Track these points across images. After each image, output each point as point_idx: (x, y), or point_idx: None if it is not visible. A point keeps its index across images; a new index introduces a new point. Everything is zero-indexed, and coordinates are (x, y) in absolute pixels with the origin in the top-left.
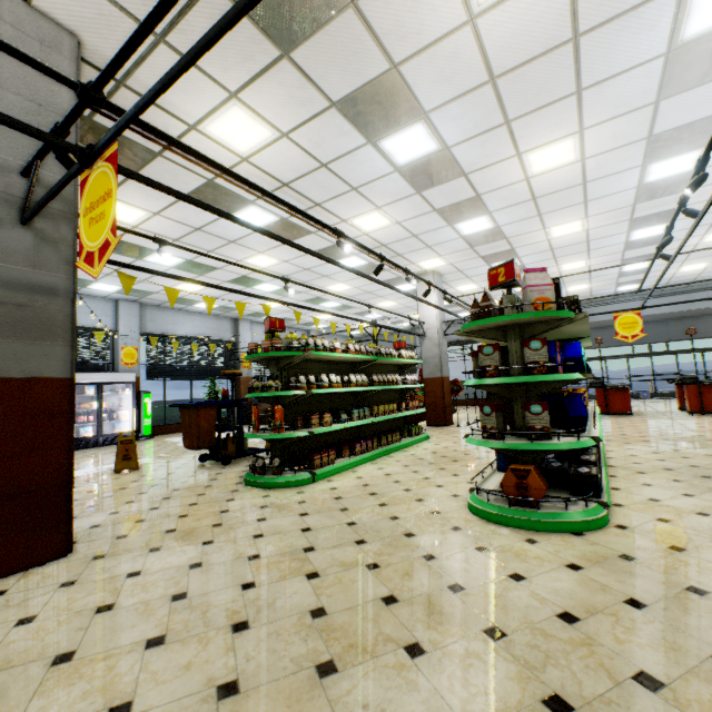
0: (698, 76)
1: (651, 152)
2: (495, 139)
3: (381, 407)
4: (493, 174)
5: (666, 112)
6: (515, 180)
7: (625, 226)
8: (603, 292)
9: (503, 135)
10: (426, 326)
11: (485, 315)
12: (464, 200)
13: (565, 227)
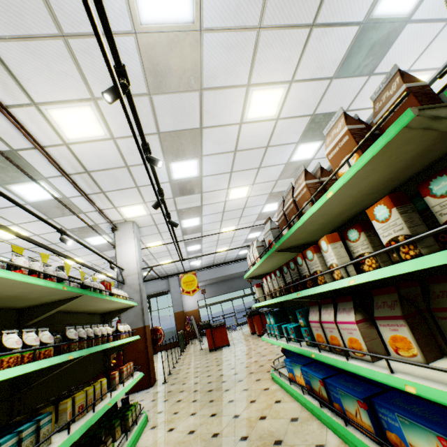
0: (356, 65)
1: (306, 132)
2: (242, 48)
3: (79, 397)
4: (222, 102)
5: (329, 94)
6: (233, 121)
7: (265, 199)
8: (232, 254)
9: (250, 46)
10: (126, 272)
11: (428, 100)
12: (188, 130)
13: (239, 191)
